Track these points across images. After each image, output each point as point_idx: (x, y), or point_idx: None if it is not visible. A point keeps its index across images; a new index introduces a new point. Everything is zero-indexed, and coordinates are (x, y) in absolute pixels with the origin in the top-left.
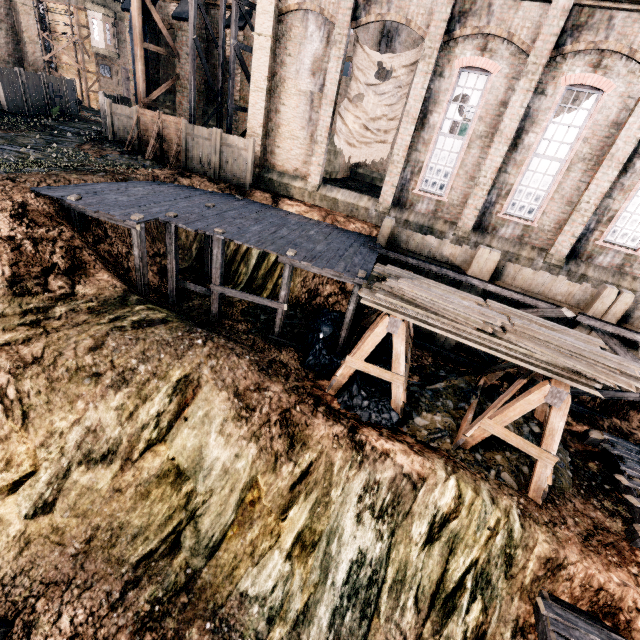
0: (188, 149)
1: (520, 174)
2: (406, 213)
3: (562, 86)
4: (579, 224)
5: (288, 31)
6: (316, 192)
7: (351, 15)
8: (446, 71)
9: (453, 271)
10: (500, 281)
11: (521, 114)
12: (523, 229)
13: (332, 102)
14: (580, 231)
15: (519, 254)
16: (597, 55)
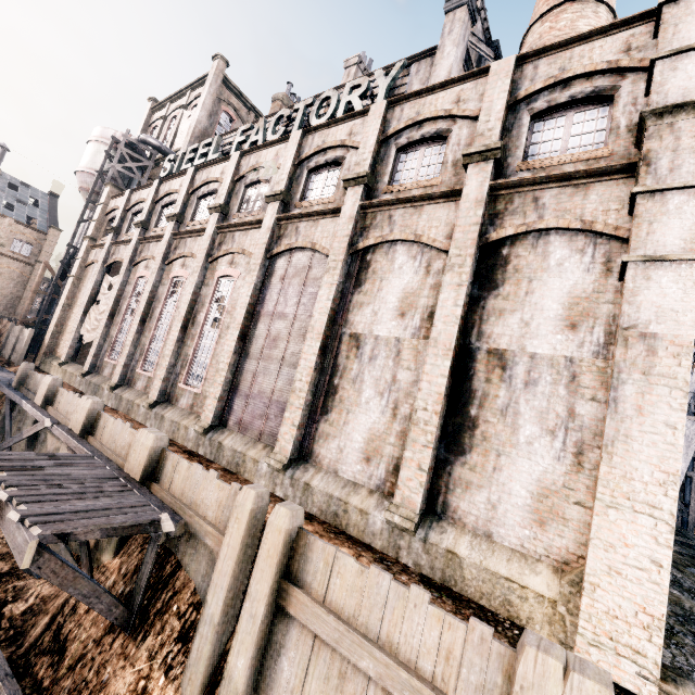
0: (8, 341)
1: (151, 336)
2: (96, 377)
3: (171, 278)
4: (164, 367)
5: (87, 274)
6: (60, 367)
7: (104, 261)
8: (133, 281)
9: (23, 397)
10: (53, 406)
11: (148, 296)
12: (148, 380)
13: (85, 305)
14: (164, 373)
15: (134, 401)
16: (184, 260)
